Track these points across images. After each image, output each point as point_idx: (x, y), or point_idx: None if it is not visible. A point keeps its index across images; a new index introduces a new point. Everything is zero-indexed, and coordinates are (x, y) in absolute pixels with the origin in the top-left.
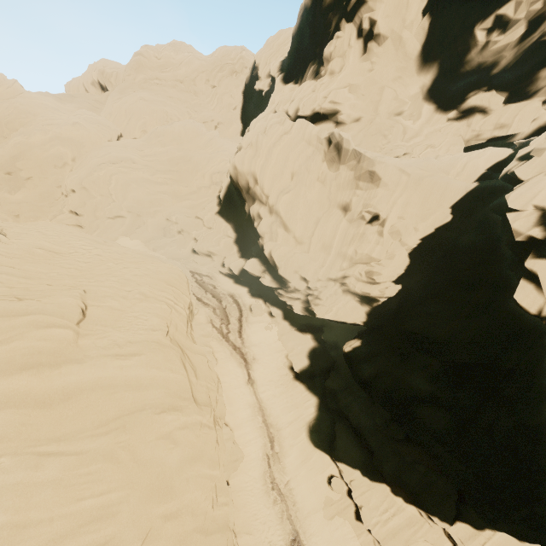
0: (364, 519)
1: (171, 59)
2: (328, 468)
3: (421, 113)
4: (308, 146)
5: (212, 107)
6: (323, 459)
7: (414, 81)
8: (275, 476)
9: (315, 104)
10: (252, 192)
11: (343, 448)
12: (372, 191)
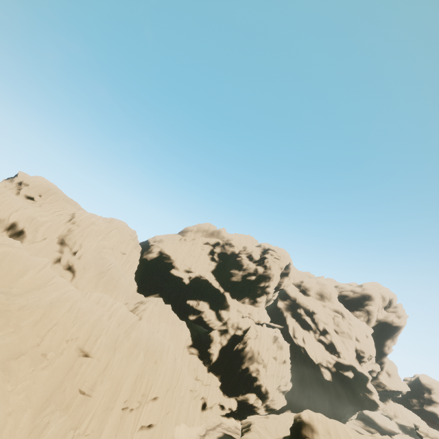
0: None
1: (101, 226)
2: None
3: None
4: (269, 337)
5: (124, 269)
6: None
7: None
8: None
9: (264, 320)
10: (254, 358)
11: None
12: (282, 351)
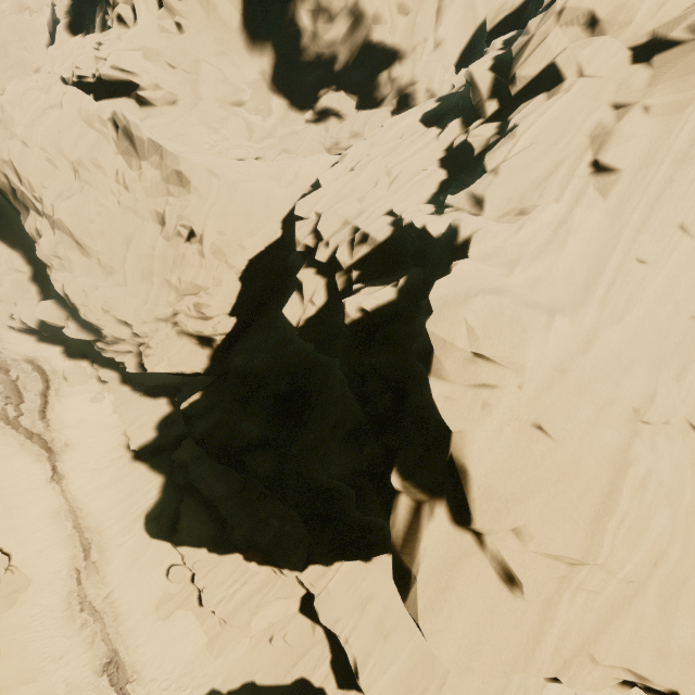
0: (205, 601)
1: None
2: (167, 559)
3: (272, 109)
4: (89, 129)
5: None
6: (162, 549)
7: (247, 62)
8: (89, 593)
9: (95, 68)
10: (19, 197)
11: (187, 528)
12: (185, 198)
